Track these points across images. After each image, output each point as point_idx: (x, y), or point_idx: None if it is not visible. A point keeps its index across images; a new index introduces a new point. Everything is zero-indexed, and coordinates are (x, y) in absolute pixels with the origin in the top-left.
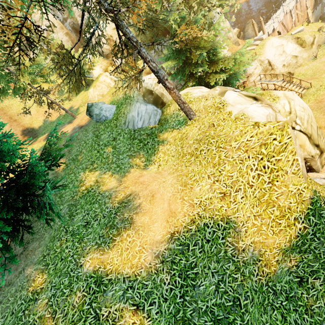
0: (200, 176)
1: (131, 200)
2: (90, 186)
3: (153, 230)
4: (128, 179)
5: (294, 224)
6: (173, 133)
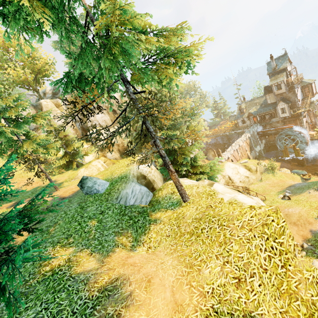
0: (207, 255)
1: (119, 286)
2: (58, 265)
3: None
4: (112, 259)
5: None
6: (168, 212)
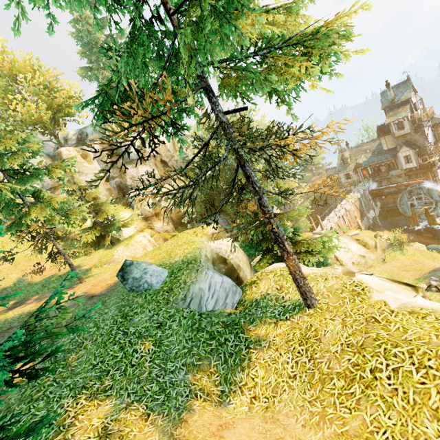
0: None
1: None
2: None
3: None
4: (191, 431)
5: None
6: (280, 327)
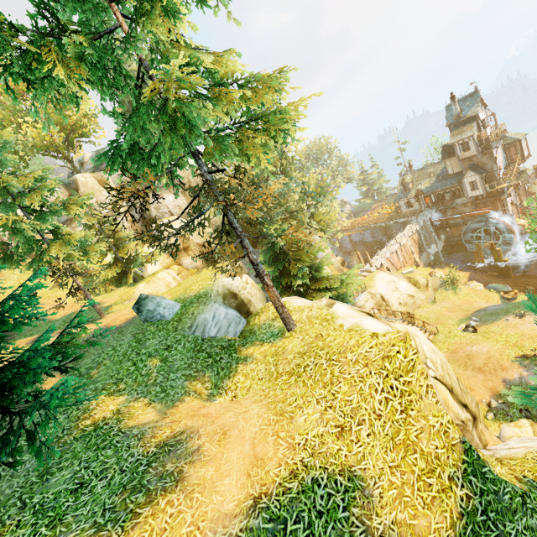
0: (305, 400)
1: (184, 440)
2: (103, 418)
3: (220, 492)
4: (179, 410)
5: (450, 487)
6: (264, 347)
